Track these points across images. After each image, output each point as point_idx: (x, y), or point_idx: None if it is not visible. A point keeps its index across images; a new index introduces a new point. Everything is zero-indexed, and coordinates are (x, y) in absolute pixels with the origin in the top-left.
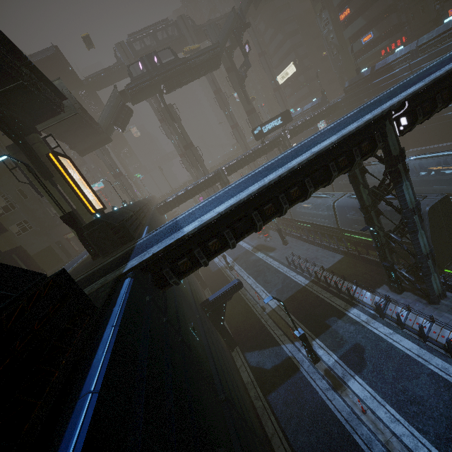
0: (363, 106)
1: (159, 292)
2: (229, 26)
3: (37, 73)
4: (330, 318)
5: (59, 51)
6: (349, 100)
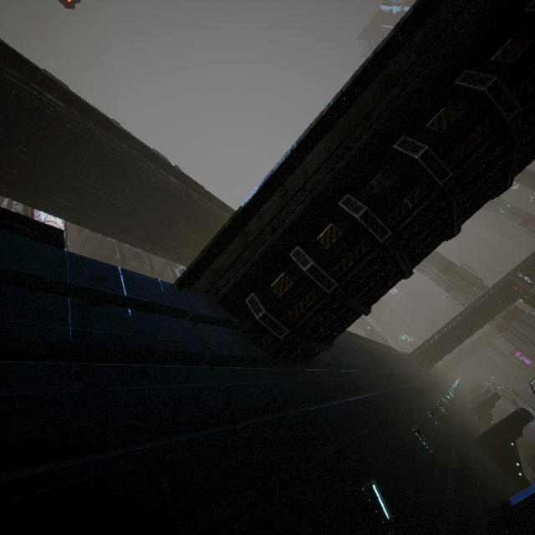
0: None
1: (254, 349)
2: None
3: None
4: None
5: None
6: None
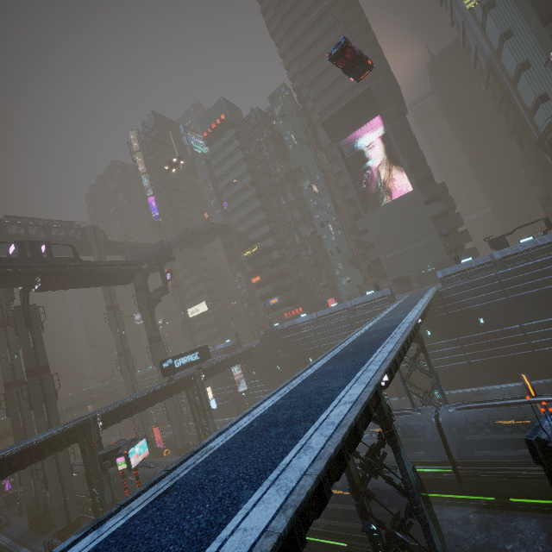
0: (333, 356)
1: None
2: (154, 252)
3: None
4: None
5: None
6: (265, 348)
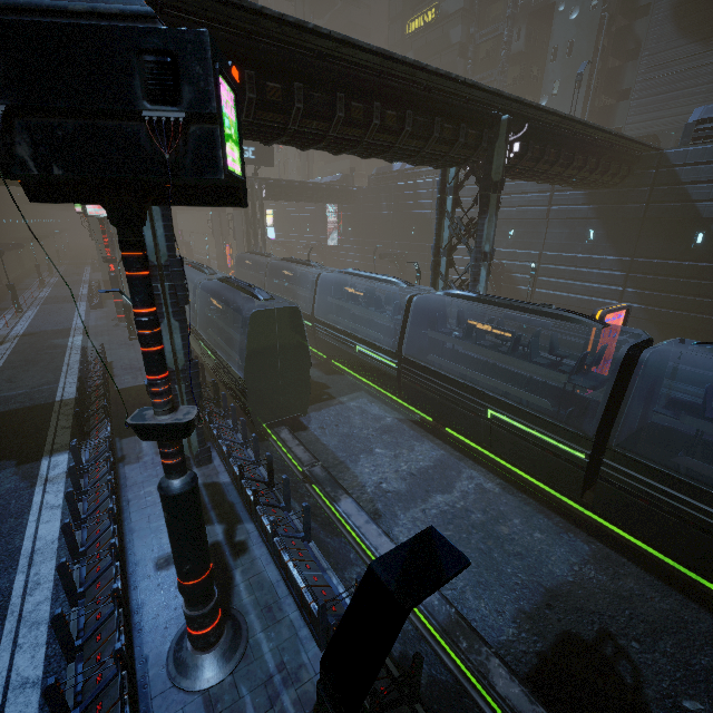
0: None
1: None
2: None
3: None
4: (5, 460)
5: None
6: (369, 195)
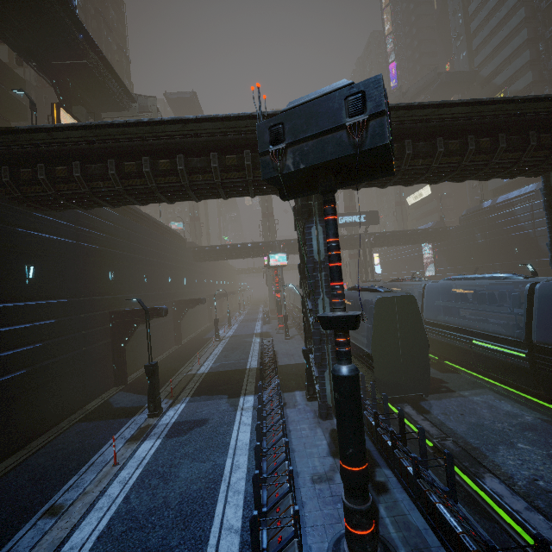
0: None
1: None
2: None
3: (107, 65)
4: (222, 394)
5: (197, 98)
6: (462, 231)
